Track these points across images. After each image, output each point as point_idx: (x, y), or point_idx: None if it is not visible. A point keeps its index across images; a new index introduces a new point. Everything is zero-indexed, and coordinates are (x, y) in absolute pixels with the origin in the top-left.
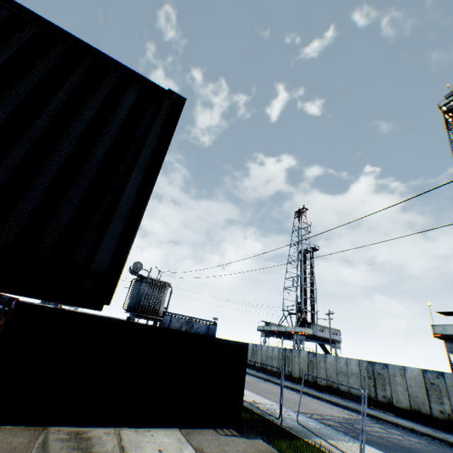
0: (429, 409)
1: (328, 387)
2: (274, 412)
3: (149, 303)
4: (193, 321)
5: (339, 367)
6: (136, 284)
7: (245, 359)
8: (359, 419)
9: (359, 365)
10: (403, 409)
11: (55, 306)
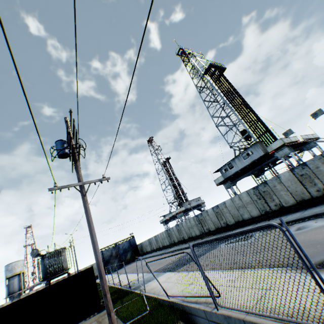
0: (220, 225)
1: (189, 238)
2: (136, 282)
3: (54, 267)
4: (118, 244)
5: (188, 225)
6: (41, 262)
7: (93, 275)
8: (190, 251)
9: (194, 220)
10: (214, 231)
11: (12, 300)
